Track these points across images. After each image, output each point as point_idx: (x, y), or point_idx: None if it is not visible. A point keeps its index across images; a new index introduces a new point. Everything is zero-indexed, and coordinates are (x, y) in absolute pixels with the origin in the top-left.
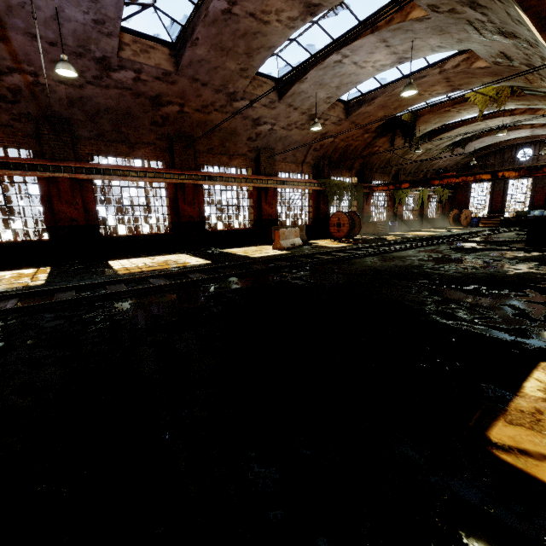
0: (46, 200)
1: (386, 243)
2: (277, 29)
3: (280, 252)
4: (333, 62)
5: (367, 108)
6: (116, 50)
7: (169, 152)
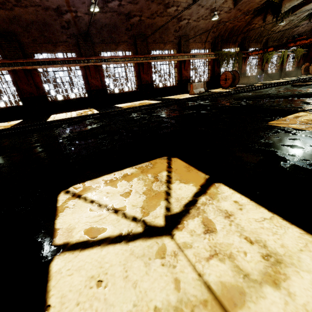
0: (85, 78)
1: (253, 87)
2: None
3: (193, 96)
4: None
5: None
6: None
7: (134, 45)
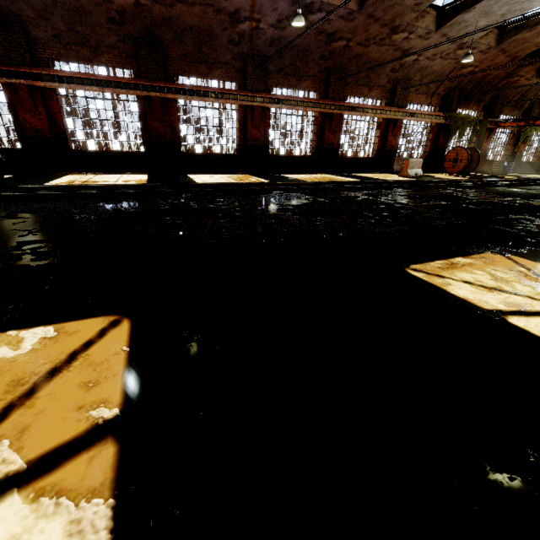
0: (241, 124)
1: (509, 180)
2: None
3: (409, 179)
4: None
5: (525, 35)
6: None
7: (324, 84)
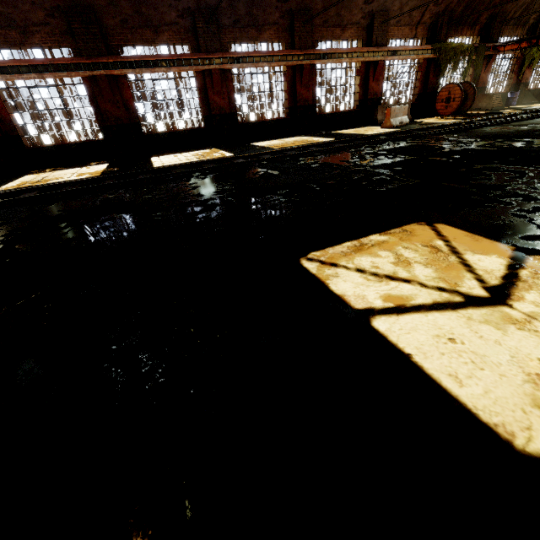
0: (202, 92)
1: (505, 115)
2: None
3: (391, 130)
4: None
5: None
6: None
7: (289, 31)
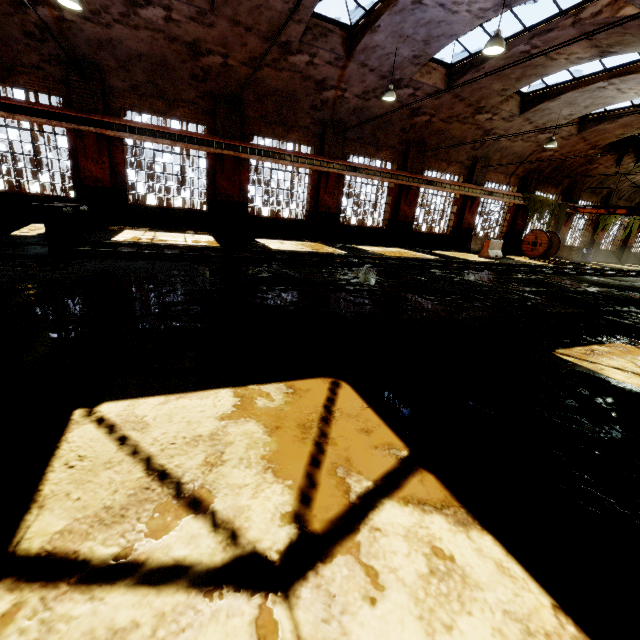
0: (313, 189)
1: (594, 268)
2: (560, 63)
3: (491, 260)
4: (596, 88)
5: (606, 126)
6: (412, 74)
7: (402, 155)
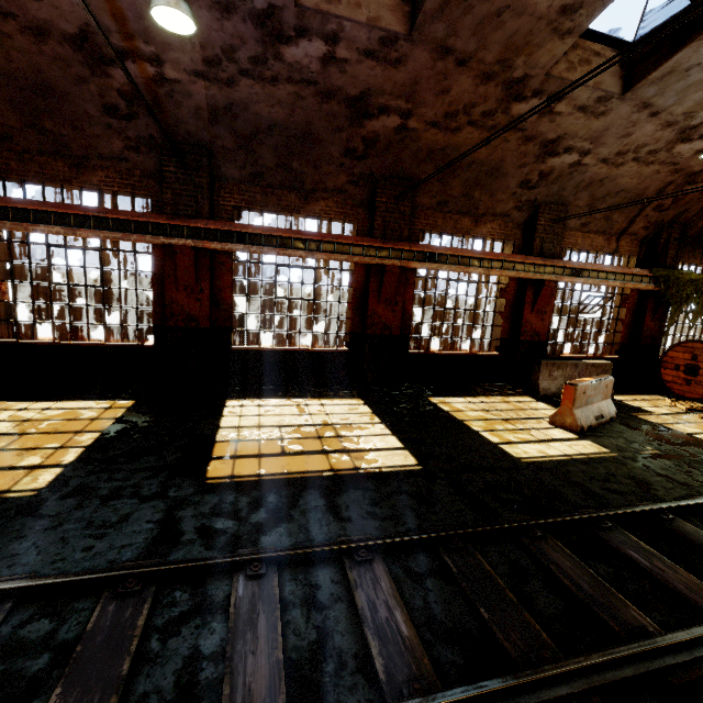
0: (159, 282)
1: None
2: None
3: (580, 448)
4: None
5: None
6: None
7: (367, 206)
